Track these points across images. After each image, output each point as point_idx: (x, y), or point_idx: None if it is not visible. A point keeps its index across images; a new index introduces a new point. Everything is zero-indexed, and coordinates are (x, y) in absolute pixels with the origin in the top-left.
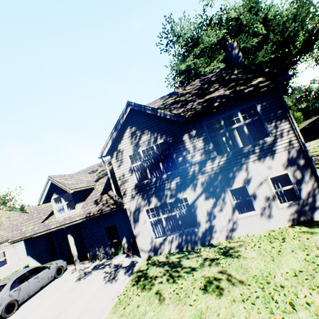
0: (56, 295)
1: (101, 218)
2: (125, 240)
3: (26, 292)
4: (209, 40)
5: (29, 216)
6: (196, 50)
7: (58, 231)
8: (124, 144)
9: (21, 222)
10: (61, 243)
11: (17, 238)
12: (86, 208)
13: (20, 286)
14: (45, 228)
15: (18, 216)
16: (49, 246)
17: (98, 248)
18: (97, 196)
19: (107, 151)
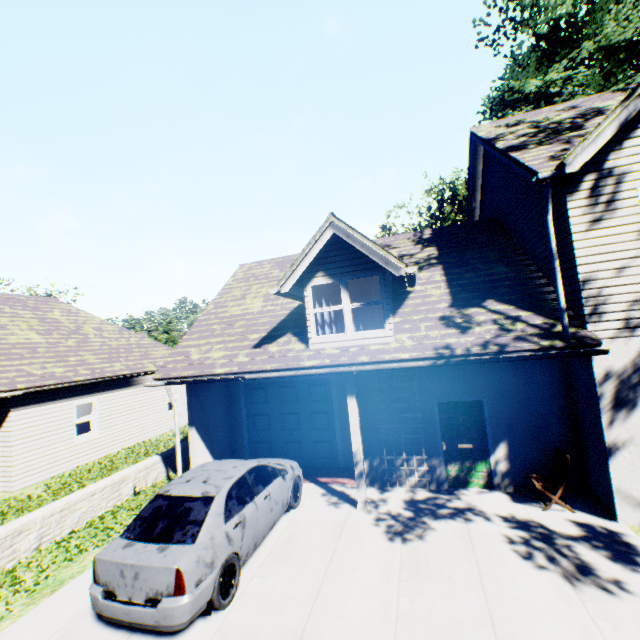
0: (362, 574)
1: (434, 373)
2: (502, 454)
3: (252, 537)
4: (601, 38)
5: (197, 328)
6: (585, 46)
7: (254, 384)
8: (634, 152)
9: (125, 347)
10: (257, 417)
11: (180, 372)
12: (417, 332)
13: (243, 513)
14: (277, 362)
15: (117, 332)
16: (226, 416)
17: (407, 456)
18: (441, 308)
19: (585, 160)
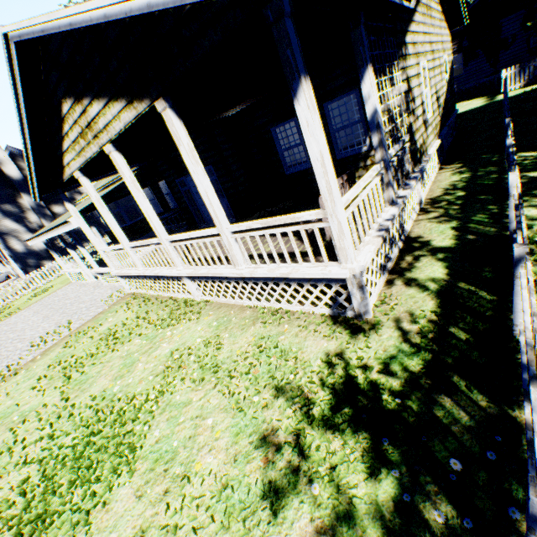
0: None
1: None
2: None
3: None
4: None
5: None
6: None
7: None
8: None
9: None
10: None
11: None
12: None
13: None
14: None
15: None
16: None
17: None
18: None
19: None
